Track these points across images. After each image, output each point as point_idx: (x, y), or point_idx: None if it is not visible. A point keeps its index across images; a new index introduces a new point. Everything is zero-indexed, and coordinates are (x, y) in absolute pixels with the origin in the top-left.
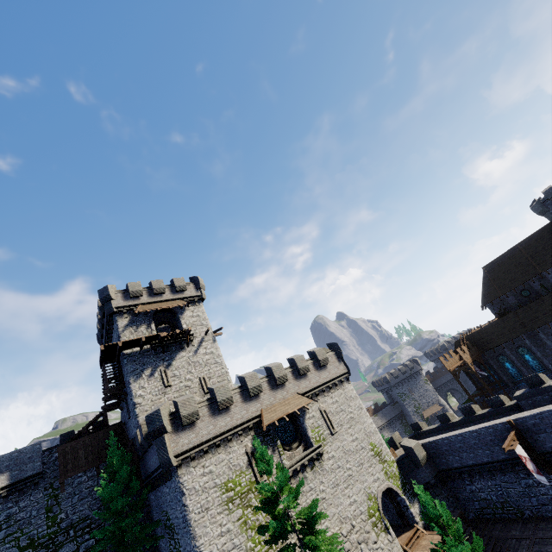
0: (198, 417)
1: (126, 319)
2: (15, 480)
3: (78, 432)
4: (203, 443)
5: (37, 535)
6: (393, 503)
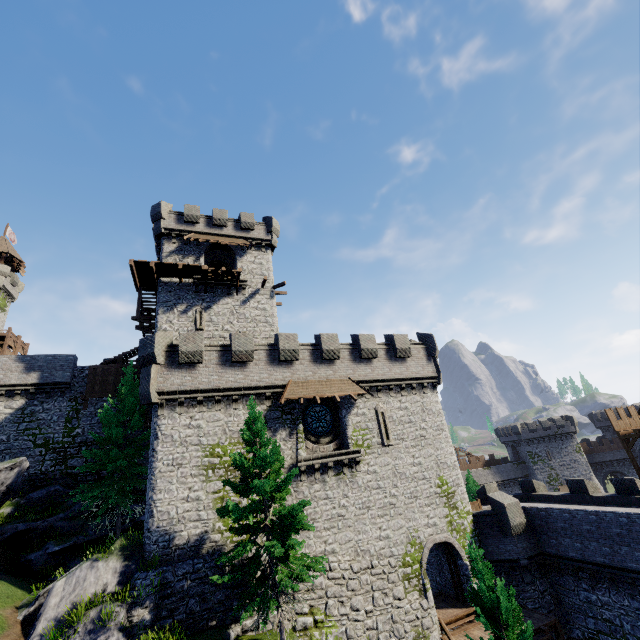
0: (201, 359)
1: (174, 245)
2: (43, 381)
3: (114, 358)
4: (199, 392)
5: (53, 439)
6: (450, 565)
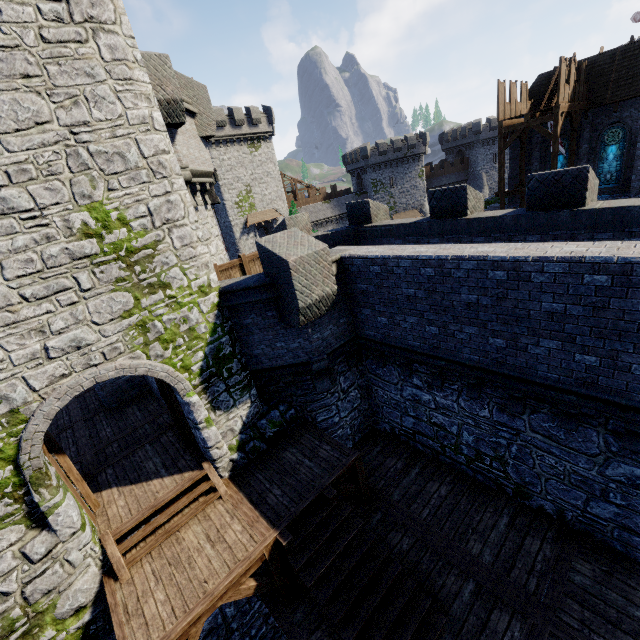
0: None
1: None
2: None
3: None
4: None
5: None
6: (168, 398)
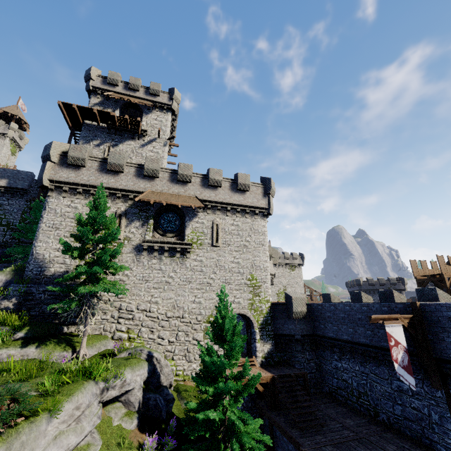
0: (84, 164)
1: (98, 99)
2: (10, 186)
3: None
4: (79, 185)
5: (12, 223)
6: (248, 332)
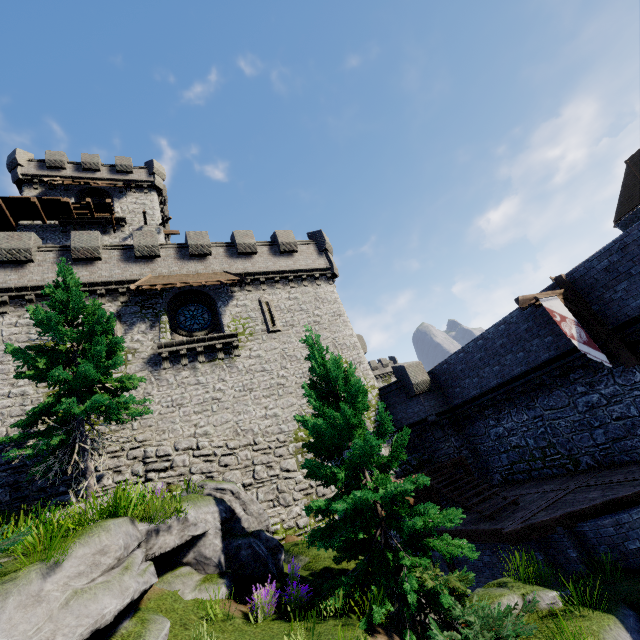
0: (30, 256)
1: (36, 191)
2: None
3: None
4: (28, 289)
5: None
6: None
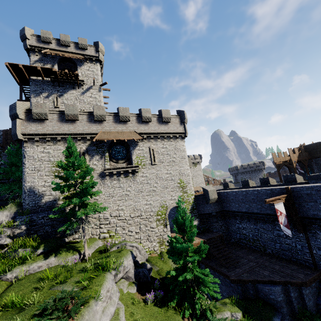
0: (46, 117)
1: (37, 57)
2: None
3: None
4: (47, 135)
5: None
6: None
